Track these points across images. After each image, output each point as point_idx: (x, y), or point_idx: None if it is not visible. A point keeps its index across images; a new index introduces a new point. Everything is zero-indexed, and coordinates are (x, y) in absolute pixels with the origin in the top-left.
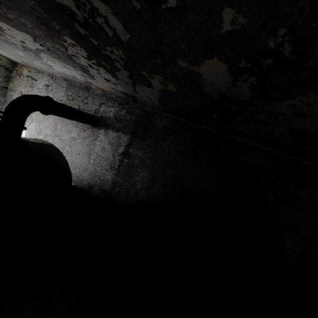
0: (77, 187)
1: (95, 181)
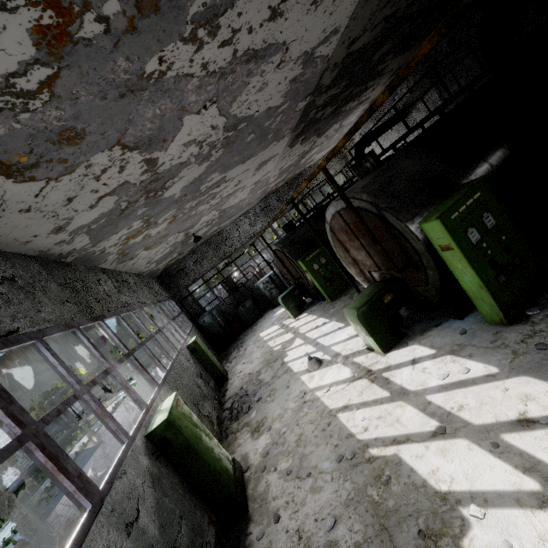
0: None
1: None
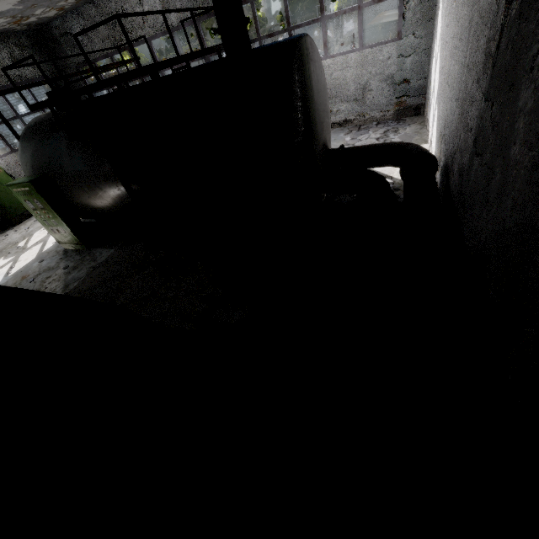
0: (432, 159)
1: (459, 135)
